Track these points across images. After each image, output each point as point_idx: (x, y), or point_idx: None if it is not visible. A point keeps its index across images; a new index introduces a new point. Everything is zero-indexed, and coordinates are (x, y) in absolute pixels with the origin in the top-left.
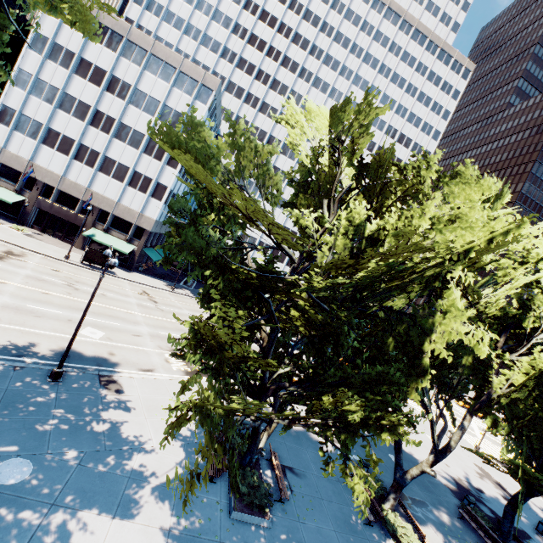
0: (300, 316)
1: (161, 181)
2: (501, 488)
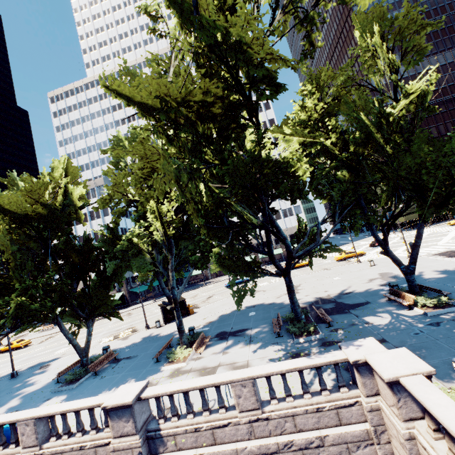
0: None
1: None
2: (393, 278)
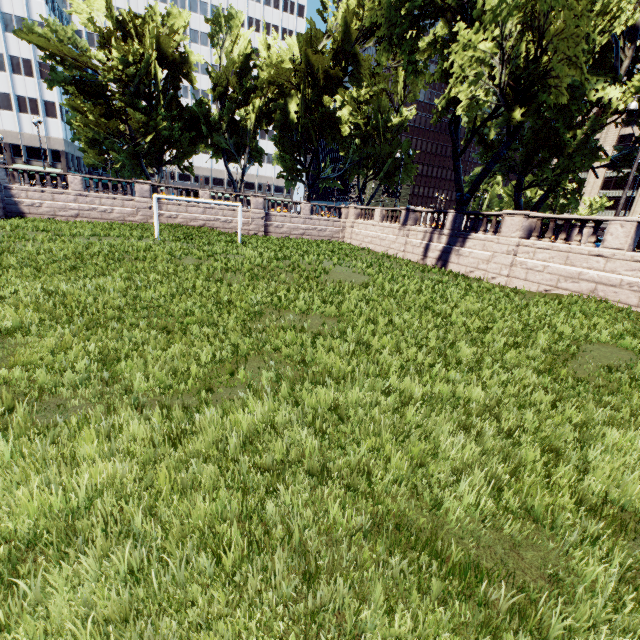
0: (125, 105)
1: (46, 99)
2: None
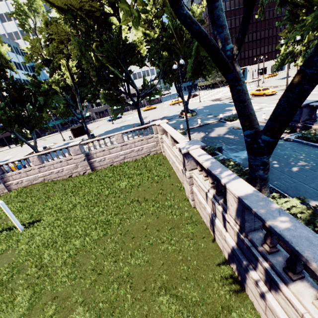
0: None
1: None
2: None
